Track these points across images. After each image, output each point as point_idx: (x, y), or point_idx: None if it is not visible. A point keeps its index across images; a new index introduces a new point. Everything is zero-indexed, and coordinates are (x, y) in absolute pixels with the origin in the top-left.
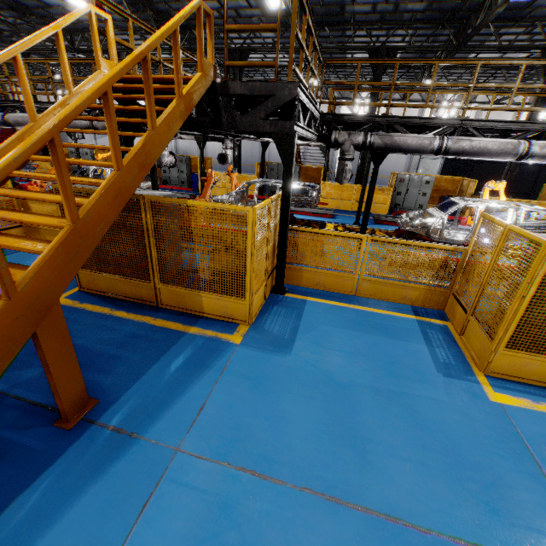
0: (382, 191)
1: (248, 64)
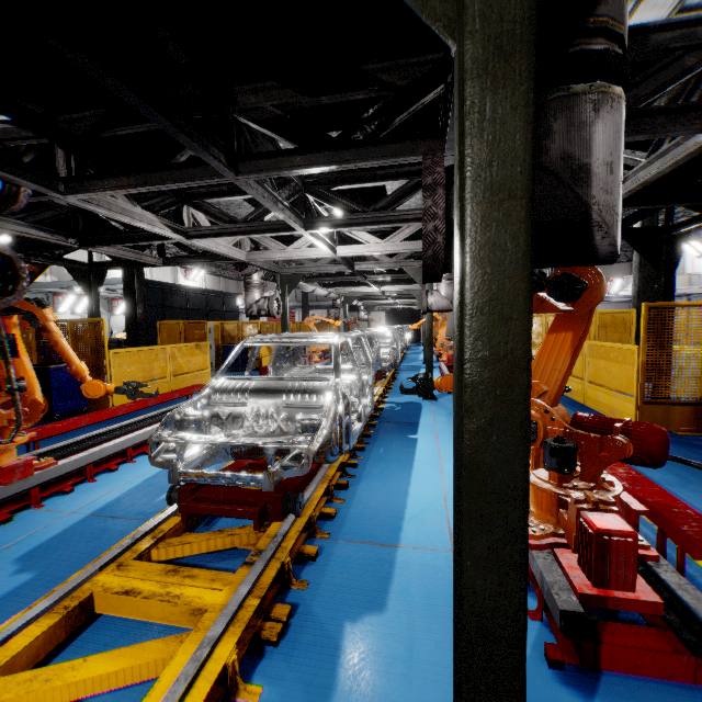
0: (200, 349)
1: None
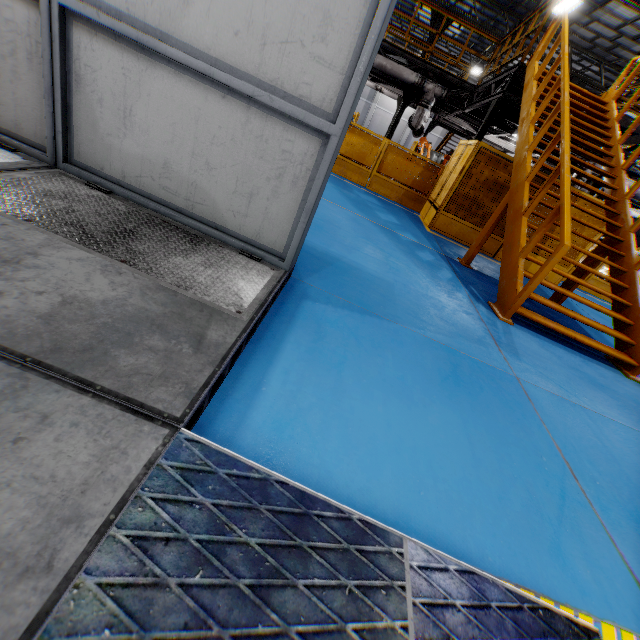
0: None
1: (634, 106)
